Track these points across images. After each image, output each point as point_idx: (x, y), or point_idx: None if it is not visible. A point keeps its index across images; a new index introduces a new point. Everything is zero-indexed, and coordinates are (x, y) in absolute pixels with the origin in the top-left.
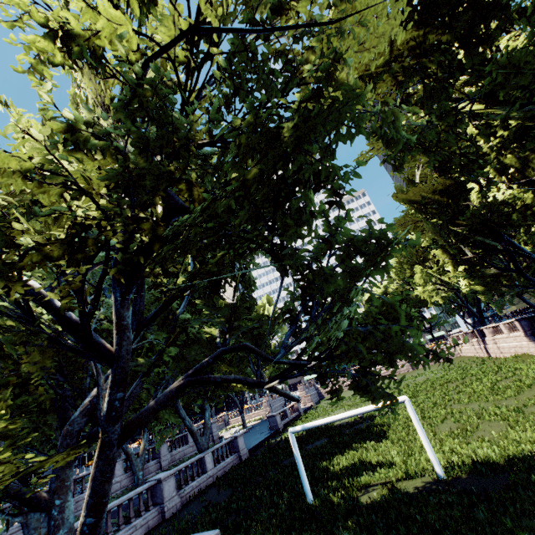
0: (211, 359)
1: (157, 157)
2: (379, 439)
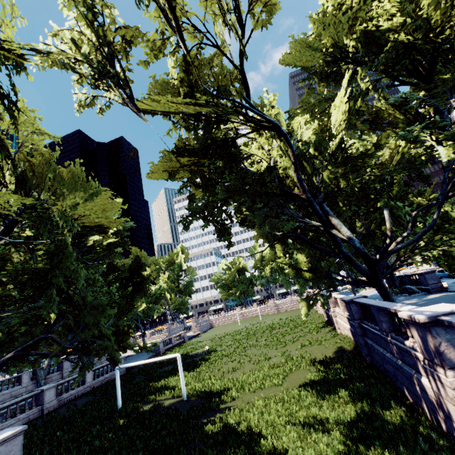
0: (33, 342)
1: (3, 241)
2: (191, 370)
